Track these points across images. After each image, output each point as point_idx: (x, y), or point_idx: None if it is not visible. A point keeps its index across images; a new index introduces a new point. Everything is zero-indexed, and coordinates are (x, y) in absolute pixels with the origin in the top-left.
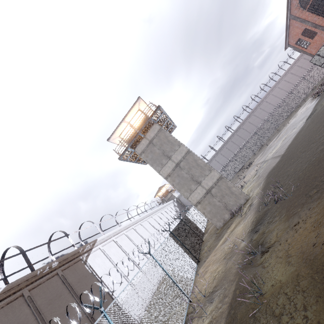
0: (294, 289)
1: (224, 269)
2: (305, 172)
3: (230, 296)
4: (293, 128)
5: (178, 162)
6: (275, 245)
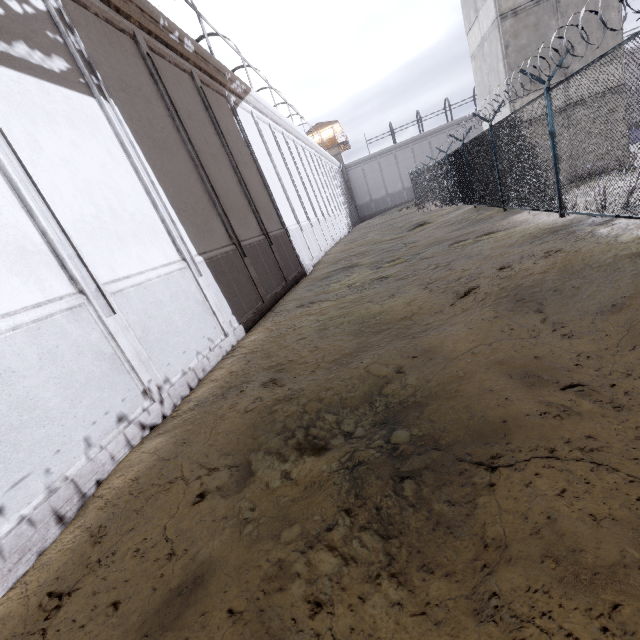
0: None
1: None
2: None
3: None
4: None
5: None
6: None
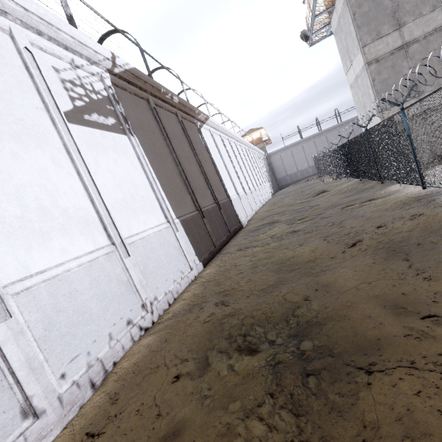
0: None
1: None
2: None
3: None
4: None
5: (409, 42)
6: None
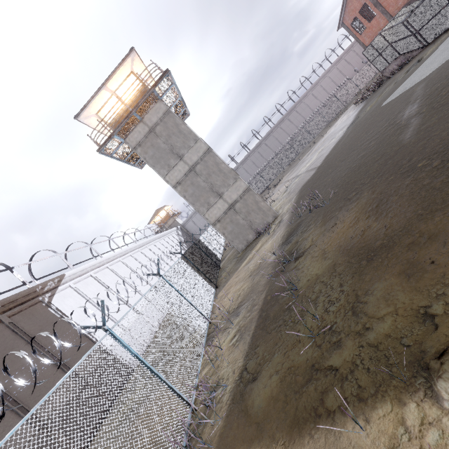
0: (331, 275)
1: (250, 285)
2: (344, 179)
3: (260, 304)
4: (331, 139)
5: (193, 165)
6: (310, 249)
